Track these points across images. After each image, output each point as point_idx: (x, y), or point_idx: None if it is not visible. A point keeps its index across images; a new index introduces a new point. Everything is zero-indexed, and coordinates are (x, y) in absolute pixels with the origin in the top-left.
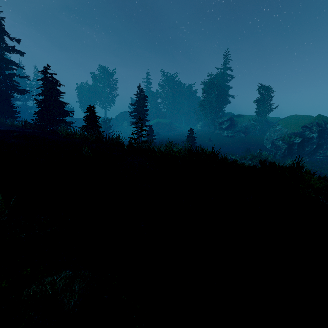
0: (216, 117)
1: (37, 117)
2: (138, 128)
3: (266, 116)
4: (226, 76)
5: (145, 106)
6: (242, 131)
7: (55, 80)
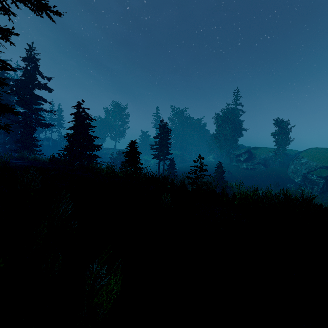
0: (231, 149)
1: (65, 151)
2: (159, 161)
3: (285, 148)
4: (237, 111)
5: (169, 139)
6: (261, 164)
7: (87, 114)
